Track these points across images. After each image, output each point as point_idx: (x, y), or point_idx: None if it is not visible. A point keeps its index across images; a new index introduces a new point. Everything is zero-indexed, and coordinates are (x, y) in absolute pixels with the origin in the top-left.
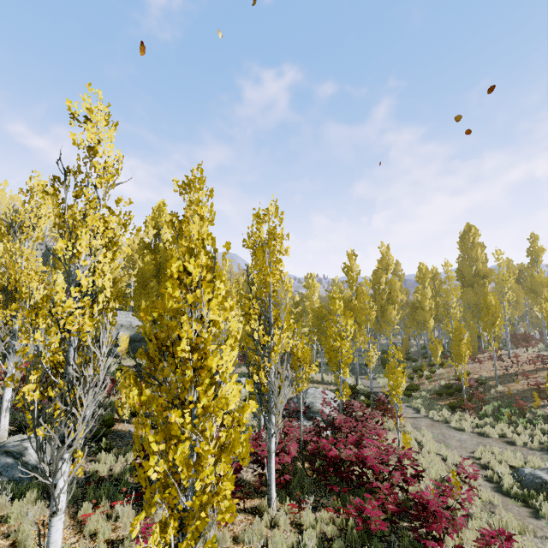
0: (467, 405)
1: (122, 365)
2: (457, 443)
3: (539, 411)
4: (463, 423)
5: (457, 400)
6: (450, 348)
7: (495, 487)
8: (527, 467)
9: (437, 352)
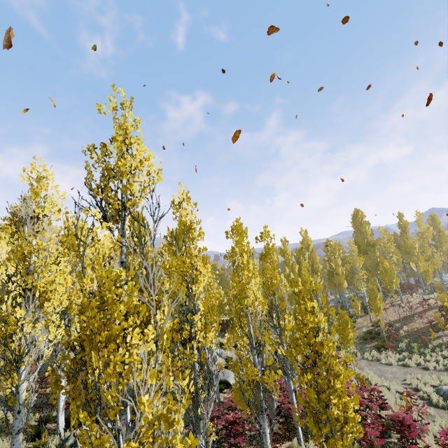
0: (388, 345)
1: None
2: (391, 375)
3: (436, 342)
4: (390, 359)
5: (379, 341)
6: (369, 304)
7: (427, 403)
8: (441, 384)
9: (358, 307)
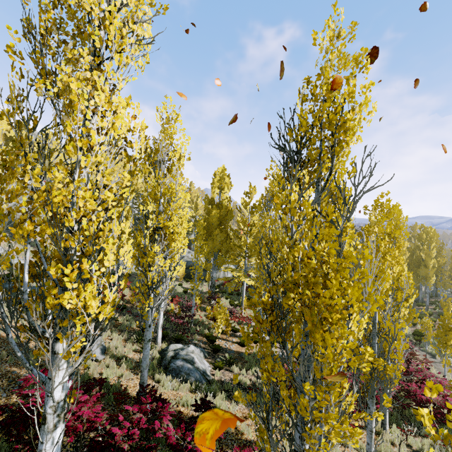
0: None
1: (184, 287)
2: None
3: None
4: None
5: None
6: None
7: None
8: None
9: (449, 309)
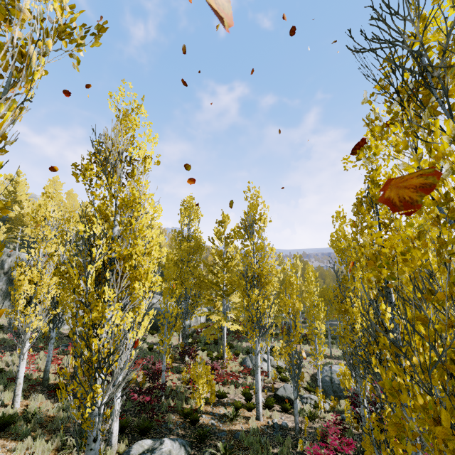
0: None
1: (148, 342)
2: None
3: None
4: None
5: None
6: None
7: None
8: None
9: None
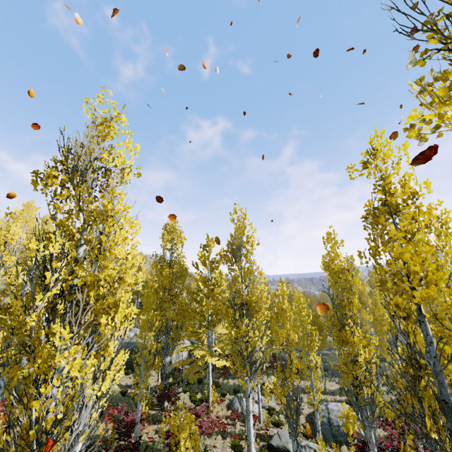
0: None
1: (121, 385)
2: None
3: None
4: None
5: None
6: None
7: None
8: None
9: None
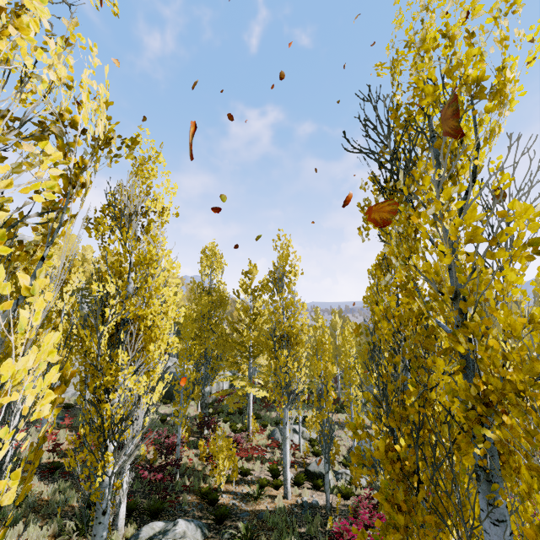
0: None
1: (160, 413)
2: None
3: None
4: None
5: None
6: None
7: None
8: None
9: None
